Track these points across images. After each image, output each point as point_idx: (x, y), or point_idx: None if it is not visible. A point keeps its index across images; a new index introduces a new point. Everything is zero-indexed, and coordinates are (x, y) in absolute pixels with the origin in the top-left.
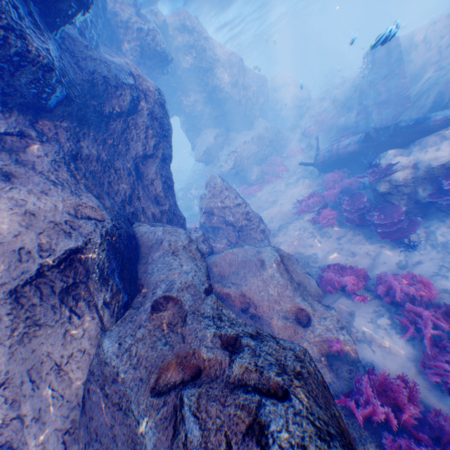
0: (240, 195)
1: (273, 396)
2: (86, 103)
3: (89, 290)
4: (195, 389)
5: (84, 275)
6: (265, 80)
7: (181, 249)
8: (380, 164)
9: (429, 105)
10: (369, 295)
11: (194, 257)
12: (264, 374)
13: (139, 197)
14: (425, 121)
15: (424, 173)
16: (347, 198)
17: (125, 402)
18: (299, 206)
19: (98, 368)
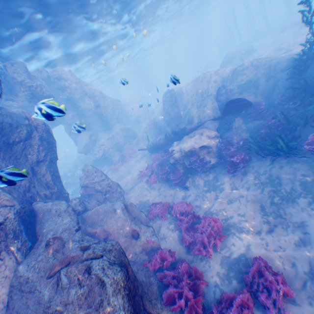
0: (104, 173)
1: (97, 258)
2: None
3: (8, 243)
4: (67, 268)
5: (4, 236)
6: (118, 101)
7: (63, 212)
8: (169, 150)
9: (187, 122)
10: (169, 215)
11: (71, 214)
12: (96, 253)
13: (36, 186)
14: (185, 130)
15: (184, 154)
16: (160, 167)
17: (33, 288)
18: (141, 174)
19: (16, 281)
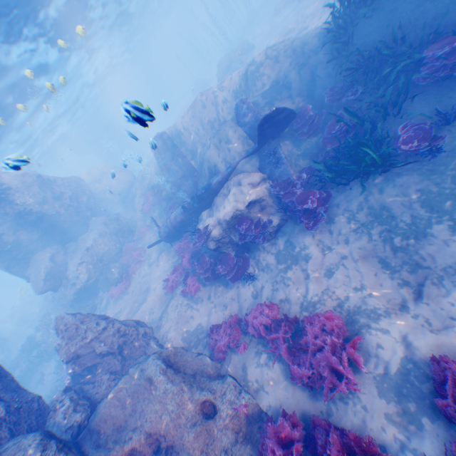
0: (102, 316)
1: None
2: None
3: None
4: None
5: None
6: (80, 179)
7: None
8: (201, 229)
9: (208, 173)
10: (247, 337)
11: None
12: None
13: None
14: (211, 187)
15: (227, 226)
16: (196, 262)
17: None
18: (168, 284)
19: None
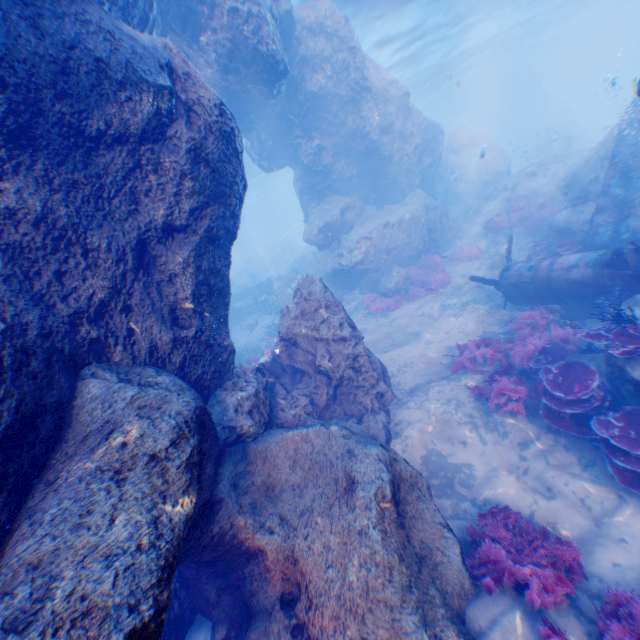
0: (350, 320)
1: None
2: (37, 101)
3: None
4: None
5: None
6: (440, 132)
7: (143, 468)
8: None
9: None
10: (583, 636)
11: (165, 496)
12: None
13: (129, 308)
14: None
15: None
16: (556, 371)
17: None
18: (458, 356)
19: None
